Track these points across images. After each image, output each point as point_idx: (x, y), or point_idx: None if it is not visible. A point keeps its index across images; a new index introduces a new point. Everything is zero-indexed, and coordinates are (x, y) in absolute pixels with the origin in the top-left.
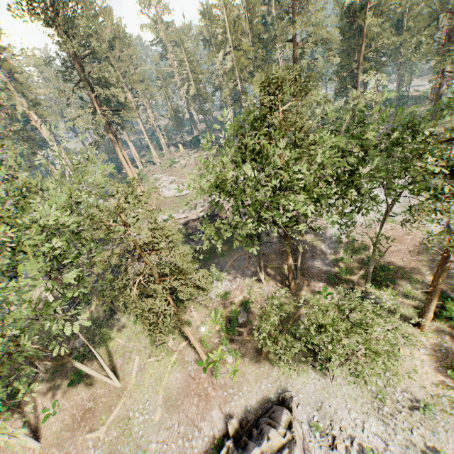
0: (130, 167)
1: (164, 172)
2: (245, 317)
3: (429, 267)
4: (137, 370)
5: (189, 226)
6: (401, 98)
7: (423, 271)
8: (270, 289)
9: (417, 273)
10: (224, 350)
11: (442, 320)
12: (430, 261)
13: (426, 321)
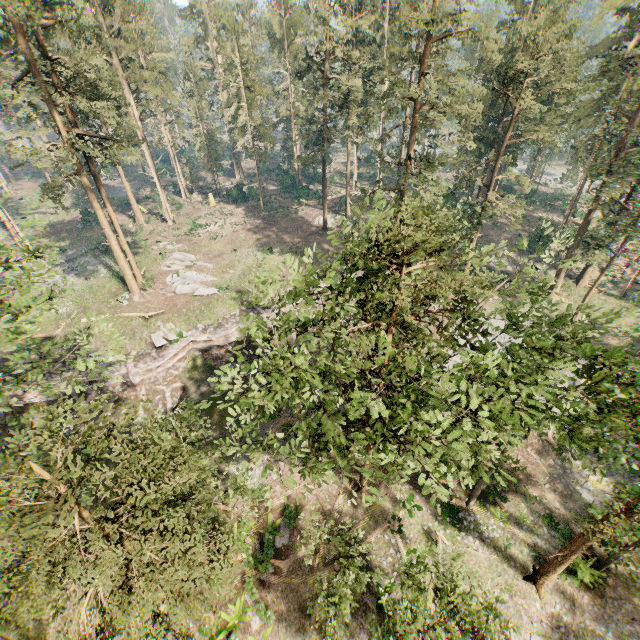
0: (119, 235)
1: (178, 240)
2: (288, 537)
3: (550, 477)
4: (87, 638)
5: (212, 354)
6: (529, 195)
7: (542, 483)
8: (330, 485)
9: (534, 485)
10: (247, 602)
11: (563, 573)
12: (551, 466)
13: (547, 581)
